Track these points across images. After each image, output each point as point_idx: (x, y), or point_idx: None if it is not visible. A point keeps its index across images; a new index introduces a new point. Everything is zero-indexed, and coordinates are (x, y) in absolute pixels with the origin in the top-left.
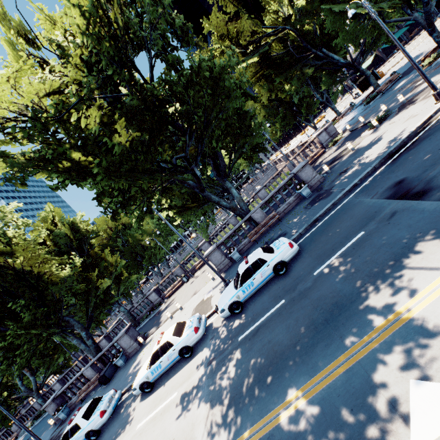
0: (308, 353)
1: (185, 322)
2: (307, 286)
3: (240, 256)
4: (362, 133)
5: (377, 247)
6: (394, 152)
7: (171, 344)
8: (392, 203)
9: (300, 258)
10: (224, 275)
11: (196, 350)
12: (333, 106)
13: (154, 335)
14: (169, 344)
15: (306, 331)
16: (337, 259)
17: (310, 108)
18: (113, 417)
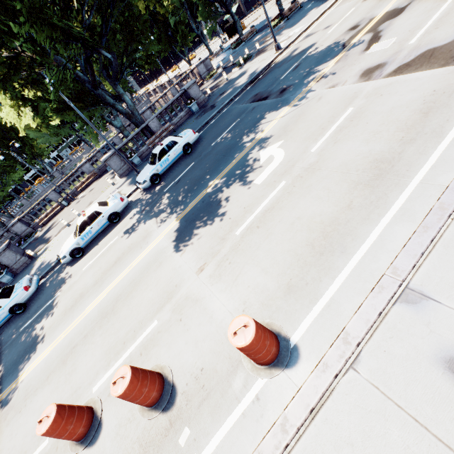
0: (216, 169)
1: (106, 201)
2: (209, 151)
3: (140, 160)
4: (233, 70)
5: (247, 123)
6: (254, 80)
7: (99, 213)
8: (253, 104)
9: (200, 143)
10: (127, 177)
11: (123, 216)
12: (207, 44)
13: (49, 245)
14: (97, 213)
15: (213, 164)
16: (225, 134)
17: (185, 39)
18: (38, 293)
